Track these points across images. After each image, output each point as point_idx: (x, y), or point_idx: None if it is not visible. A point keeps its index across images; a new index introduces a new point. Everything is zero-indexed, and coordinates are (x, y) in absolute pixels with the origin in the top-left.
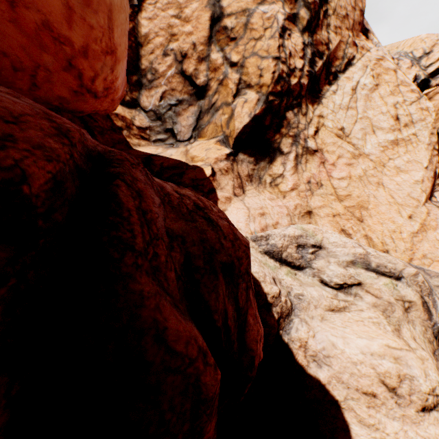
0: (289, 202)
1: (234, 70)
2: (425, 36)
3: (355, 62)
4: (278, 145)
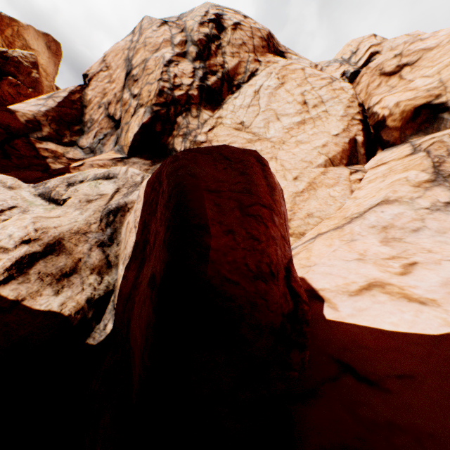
0: None
1: (135, 99)
2: (350, 41)
3: (259, 73)
4: (173, 146)
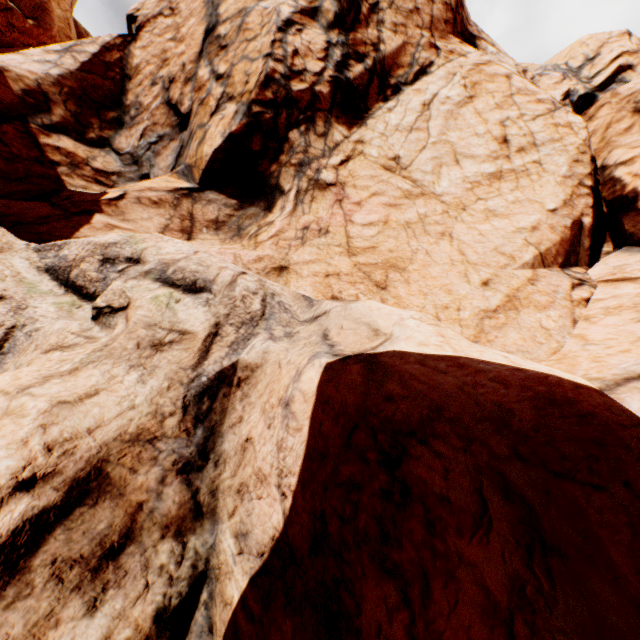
0: (252, 252)
1: (219, 83)
2: (587, 36)
3: (434, 70)
4: (277, 181)
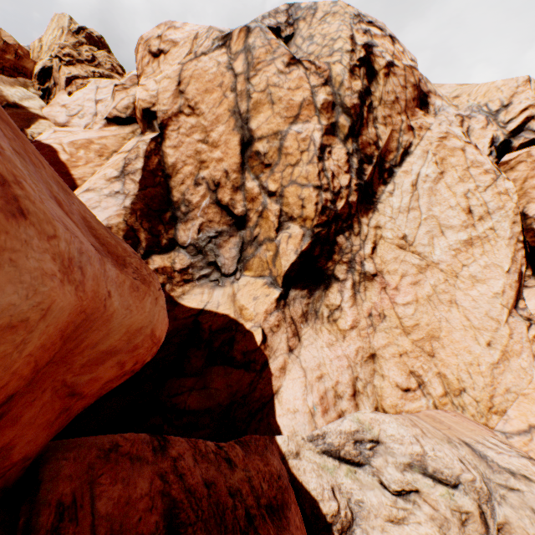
0: (350, 347)
1: (273, 200)
2: (501, 82)
3: (413, 149)
4: (332, 272)
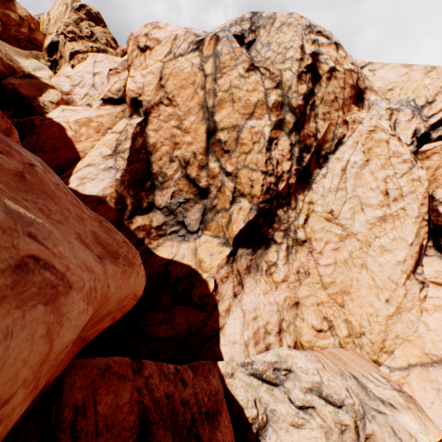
0: (280, 296)
1: (229, 179)
2: (429, 82)
3: (346, 140)
4: (272, 236)
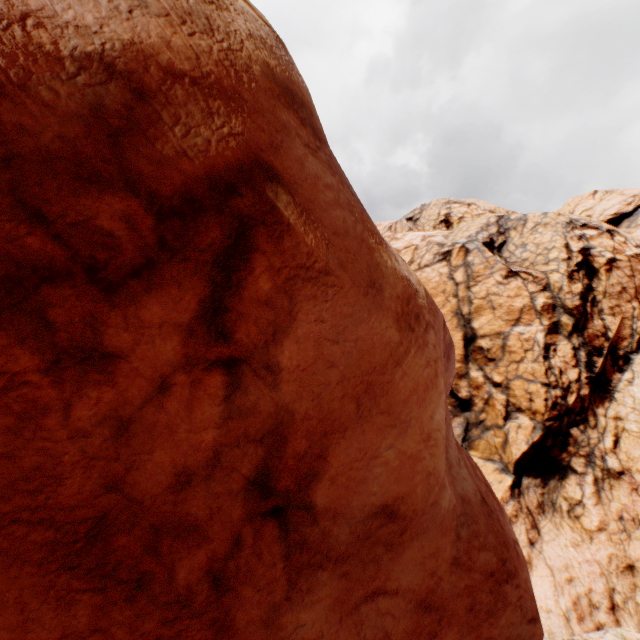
0: (599, 551)
1: (498, 390)
2: None
3: None
4: (567, 463)
